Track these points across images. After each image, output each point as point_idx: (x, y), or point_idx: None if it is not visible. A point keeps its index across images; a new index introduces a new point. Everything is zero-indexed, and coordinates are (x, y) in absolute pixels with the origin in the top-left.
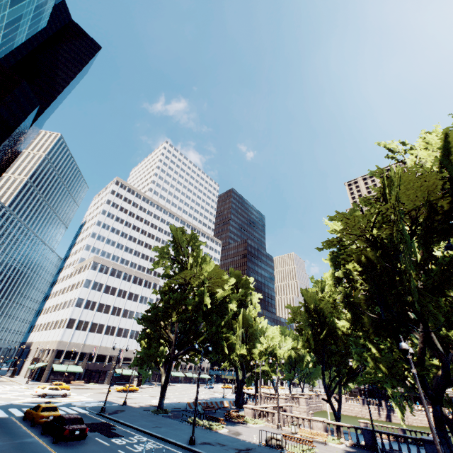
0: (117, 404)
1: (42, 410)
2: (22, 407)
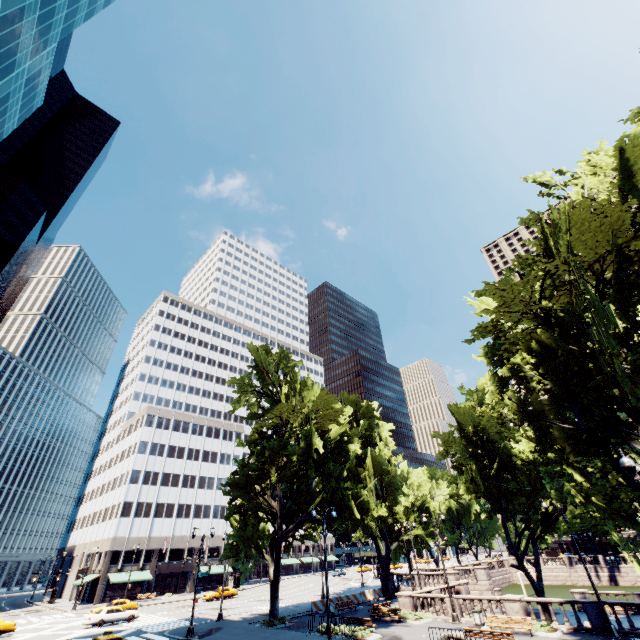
0: (209, 620)
1: None
2: None
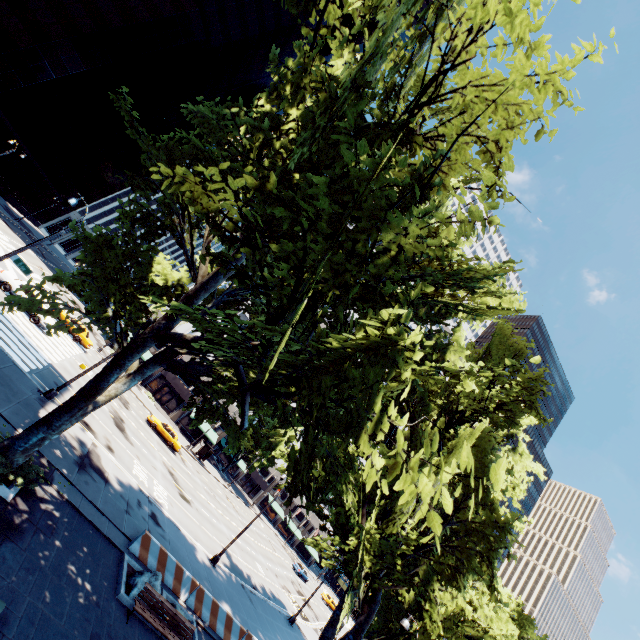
0: (47, 388)
1: None
2: None
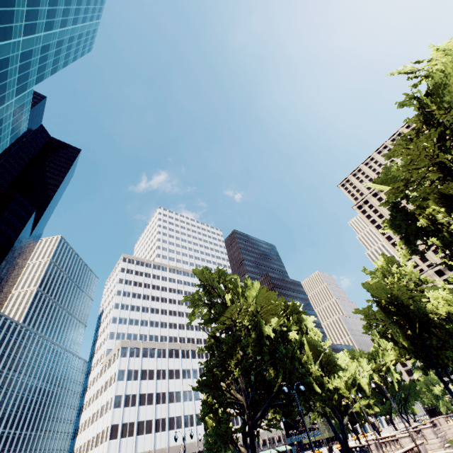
0: None
1: None
2: None
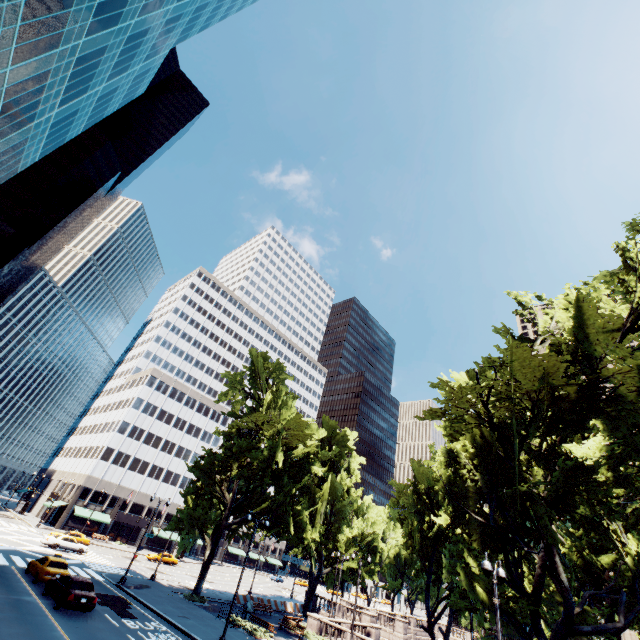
0: (143, 577)
1: (49, 565)
2: (26, 556)
